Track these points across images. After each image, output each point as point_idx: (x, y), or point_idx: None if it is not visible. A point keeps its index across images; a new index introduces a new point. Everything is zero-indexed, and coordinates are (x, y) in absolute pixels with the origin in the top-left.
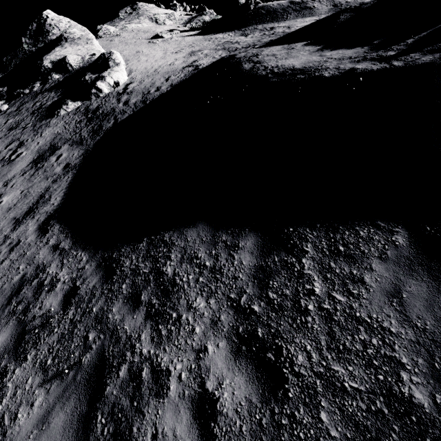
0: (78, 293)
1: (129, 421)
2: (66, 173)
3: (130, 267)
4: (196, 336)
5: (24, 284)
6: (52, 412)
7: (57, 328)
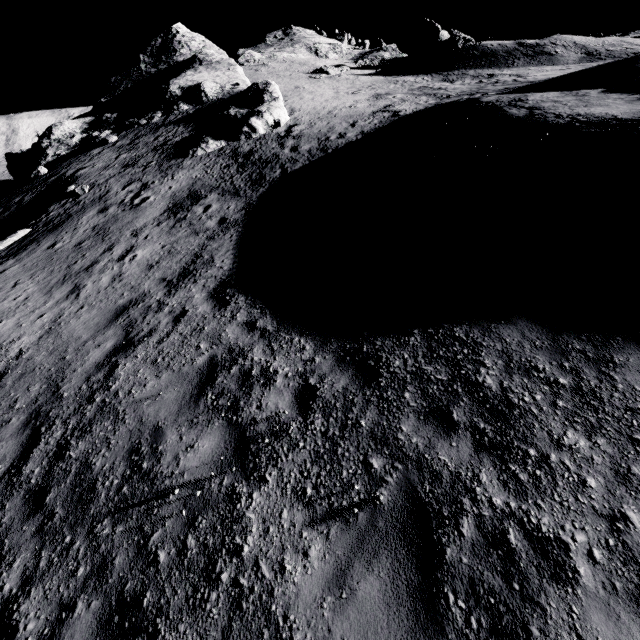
0: (318, 395)
1: (515, 614)
2: (226, 230)
3: (406, 369)
4: (594, 493)
5: (217, 371)
6: (351, 572)
7: (303, 441)
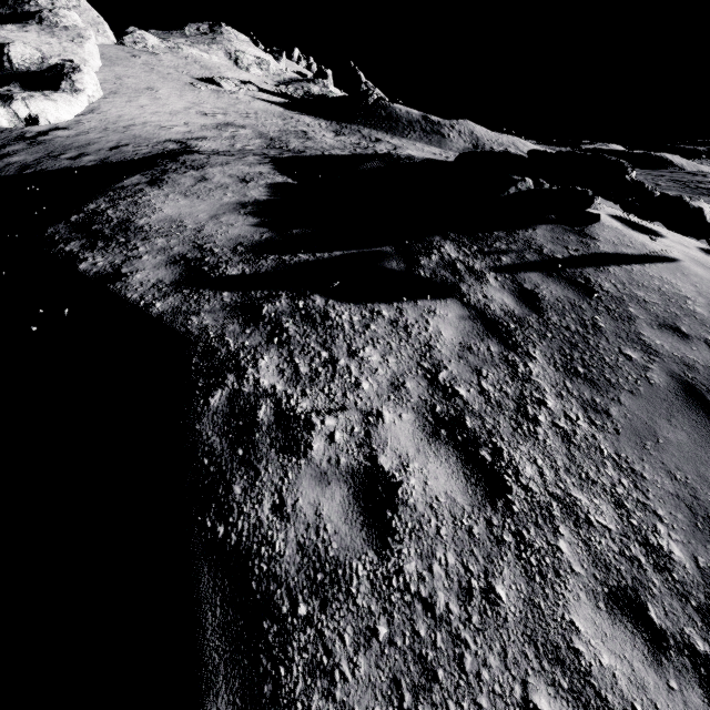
0: None
1: None
2: None
3: None
4: None
5: None
6: None
7: None
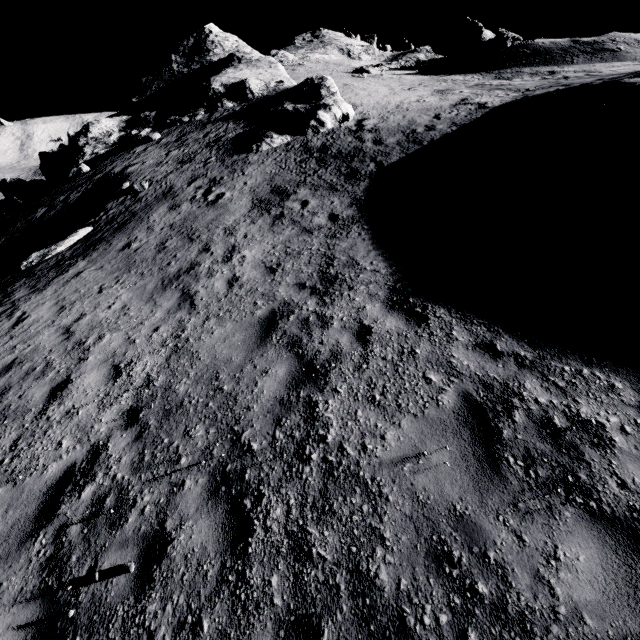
0: None
1: None
2: (346, 228)
3: None
4: None
5: (491, 418)
6: None
7: None
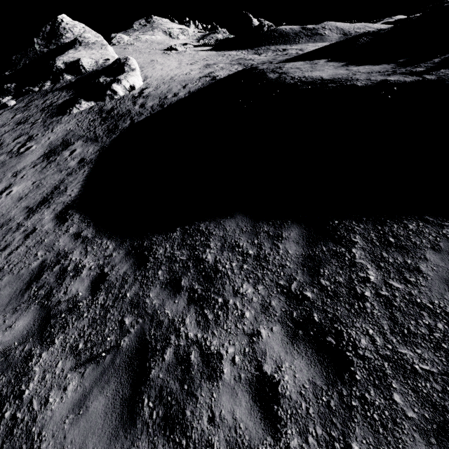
0: (107, 279)
1: (180, 404)
2: (82, 167)
3: (165, 255)
4: (247, 321)
5: (44, 270)
6: (90, 396)
7: (87, 313)
